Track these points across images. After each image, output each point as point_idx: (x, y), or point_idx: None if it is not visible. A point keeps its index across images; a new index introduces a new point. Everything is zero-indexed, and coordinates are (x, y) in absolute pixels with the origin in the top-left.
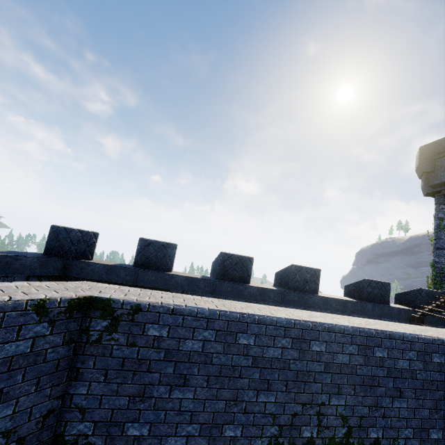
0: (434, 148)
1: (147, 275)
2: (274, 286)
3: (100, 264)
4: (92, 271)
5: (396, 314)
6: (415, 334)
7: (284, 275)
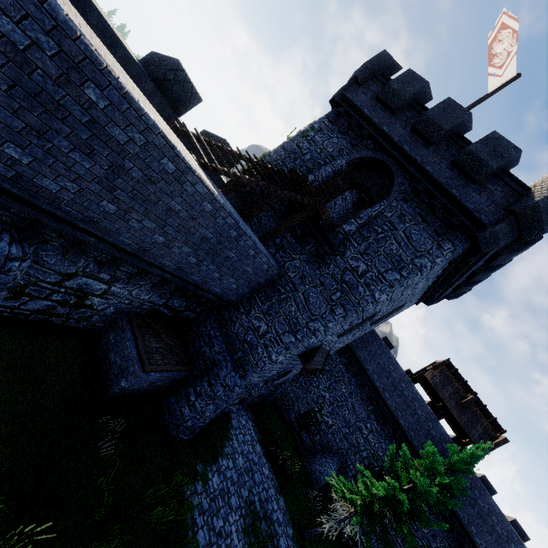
0: (387, 67)
1: None
2: None
3: None
4: None
5: None
6: (79, 30)
7: None
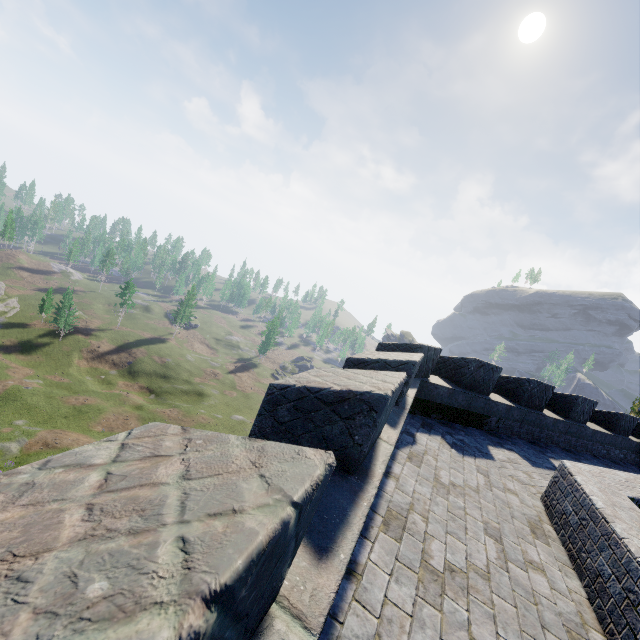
0: None
1: (478, 401)
2: (550, 411)
3: (445, 388)
4: (437, 394)
5: (633, 447)
6: None
7: (560, 401)
